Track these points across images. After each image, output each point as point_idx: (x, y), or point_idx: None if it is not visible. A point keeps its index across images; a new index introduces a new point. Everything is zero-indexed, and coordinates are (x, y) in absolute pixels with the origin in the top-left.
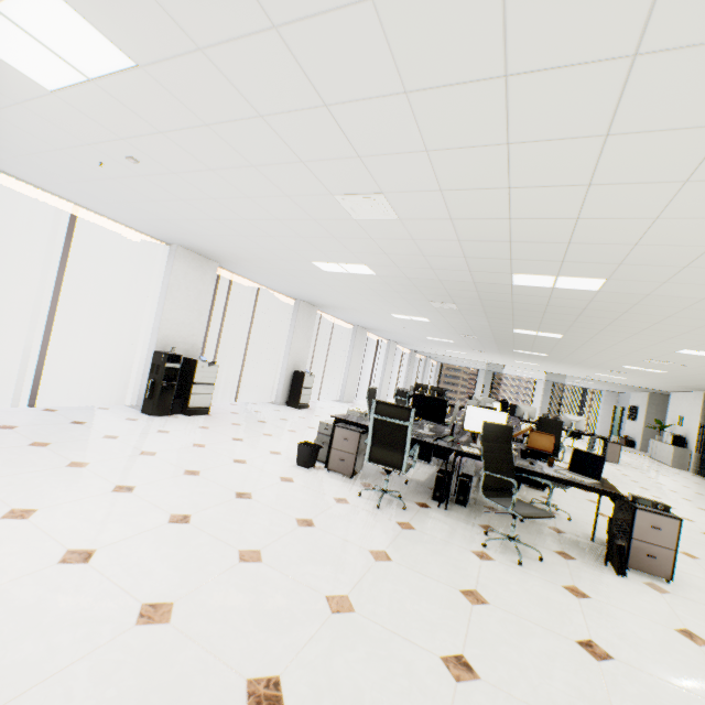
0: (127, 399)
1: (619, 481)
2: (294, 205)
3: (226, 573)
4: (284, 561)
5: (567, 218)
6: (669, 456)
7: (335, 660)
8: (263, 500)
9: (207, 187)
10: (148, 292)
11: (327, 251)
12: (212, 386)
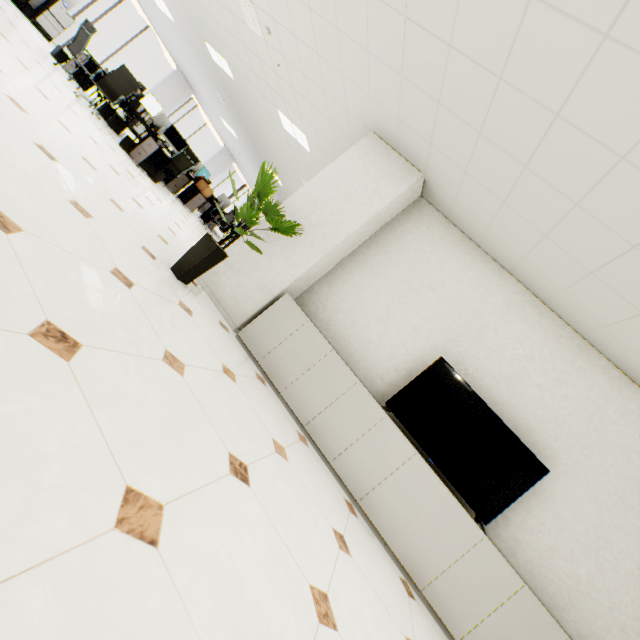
0: None
1: None
2: None
3: None
4: None
5: None
6: None
7: None
8: None
9: None
10: None
11: None
12: (63, 28)
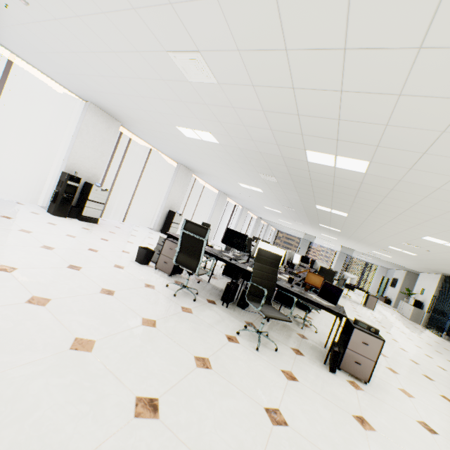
0: (41, 202)
1: (368, 319)
2: (146, 62)
3: (5, 306)
4: (64, 309)
5: (334, 90)
6: (409, 312)
7: (37, 381)
8: (87, 273)
9: (84, 38)
10: (66, 132)
11: (182, 116)
12: (102, 204)
